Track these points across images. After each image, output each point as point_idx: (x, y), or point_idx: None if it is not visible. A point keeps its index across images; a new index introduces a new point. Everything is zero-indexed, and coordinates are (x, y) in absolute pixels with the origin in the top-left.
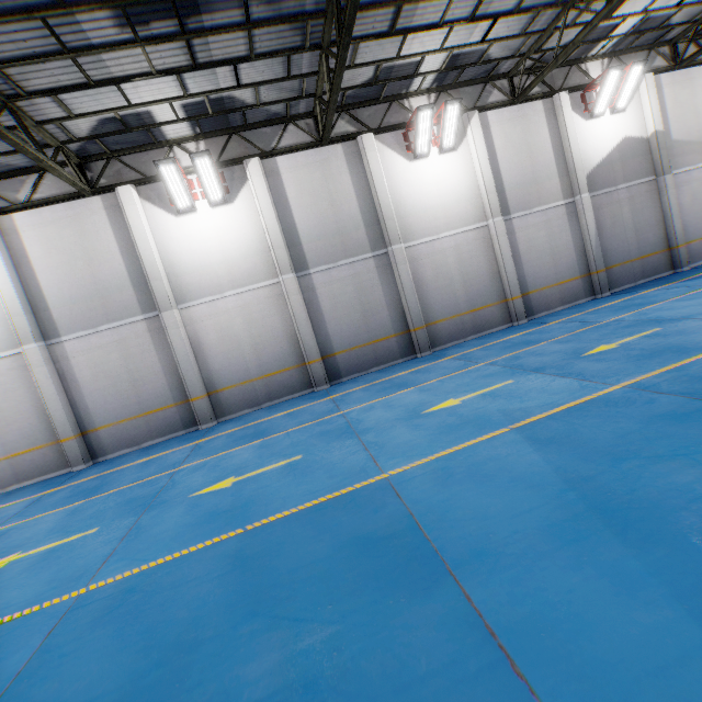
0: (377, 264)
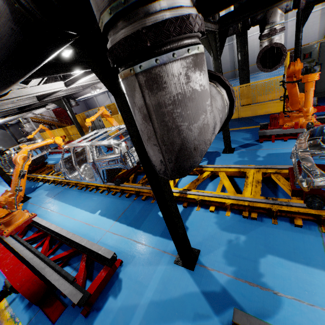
0: (229, 47)
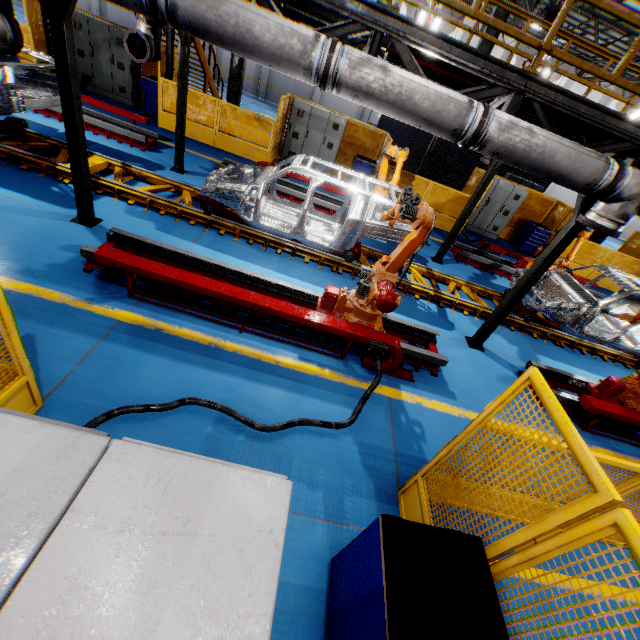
0: None
